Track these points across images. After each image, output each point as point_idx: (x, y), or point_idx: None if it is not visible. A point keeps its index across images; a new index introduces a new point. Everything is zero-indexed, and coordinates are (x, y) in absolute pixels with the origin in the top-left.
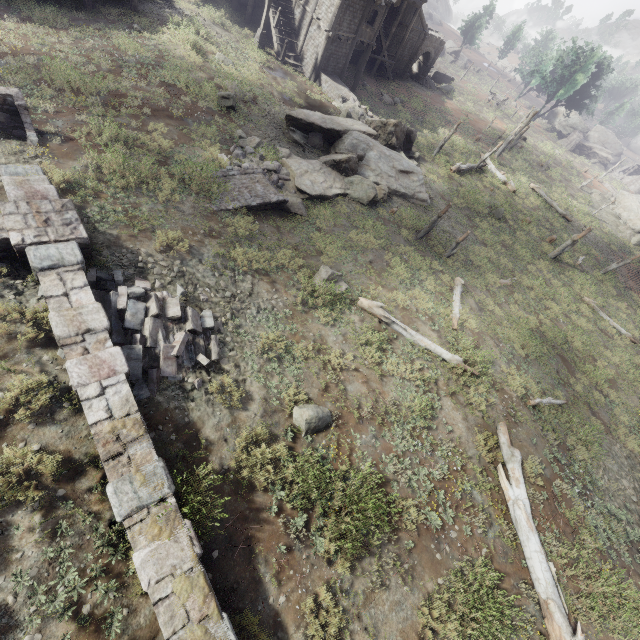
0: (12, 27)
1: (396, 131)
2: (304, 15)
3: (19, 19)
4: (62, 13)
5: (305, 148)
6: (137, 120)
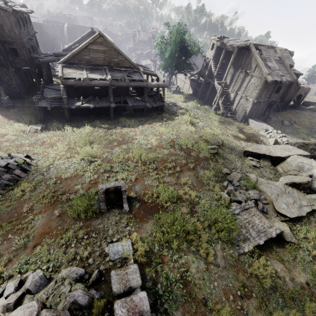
0: (119, 131)
1: None
2: (236, 95)
3: (121, 126)
4: (136, 119)
5: (260, 169)
6: (174, 177)
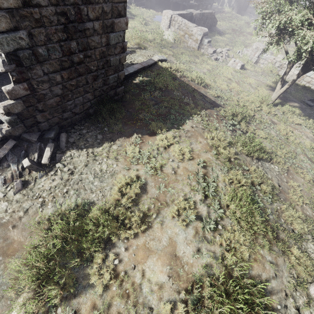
0: None
1: None
2: None
3: None
4: None
5: None
6: None
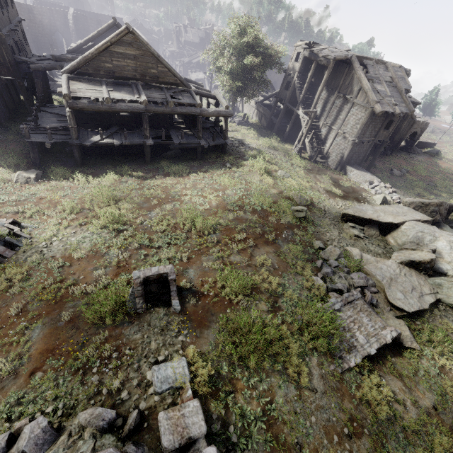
0: (159, 183)
1: (439, 209)
2: (330, 131)
3: (163, 175)
4: (185, 164)
5: (364, 240)
6: (245, 254)
